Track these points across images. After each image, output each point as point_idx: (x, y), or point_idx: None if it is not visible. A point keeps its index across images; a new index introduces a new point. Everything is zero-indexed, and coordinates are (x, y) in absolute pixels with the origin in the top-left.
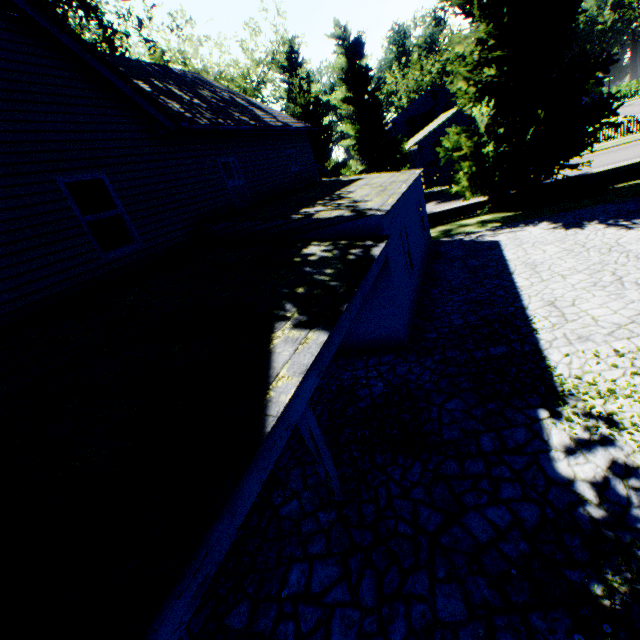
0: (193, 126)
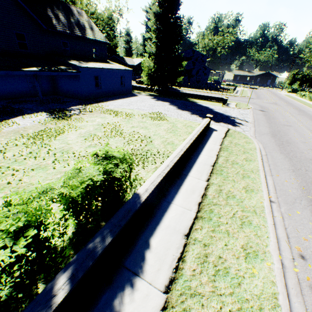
0: (53, 30)
